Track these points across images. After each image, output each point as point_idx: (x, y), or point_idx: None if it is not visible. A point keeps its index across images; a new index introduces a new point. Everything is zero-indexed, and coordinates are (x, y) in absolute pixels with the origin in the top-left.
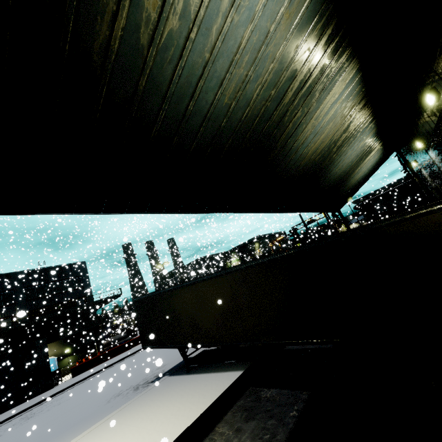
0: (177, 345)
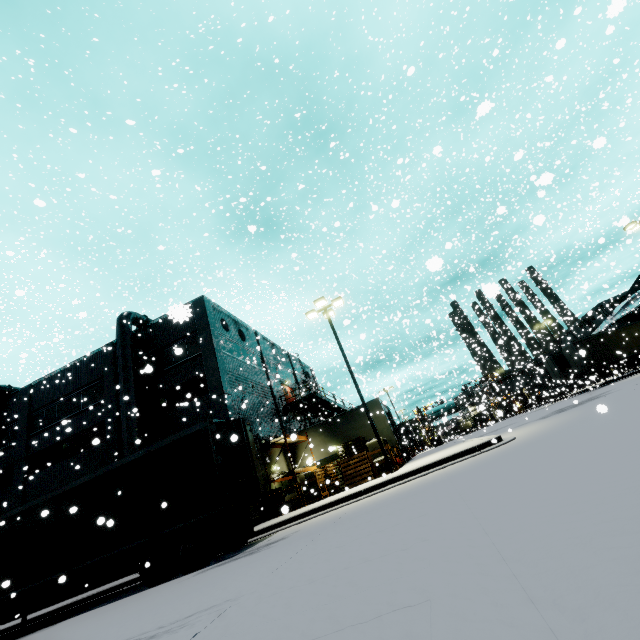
0: (628, 356)
